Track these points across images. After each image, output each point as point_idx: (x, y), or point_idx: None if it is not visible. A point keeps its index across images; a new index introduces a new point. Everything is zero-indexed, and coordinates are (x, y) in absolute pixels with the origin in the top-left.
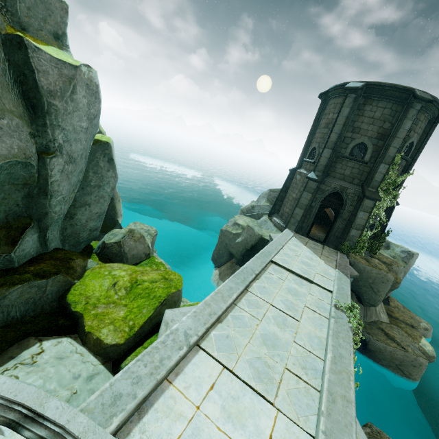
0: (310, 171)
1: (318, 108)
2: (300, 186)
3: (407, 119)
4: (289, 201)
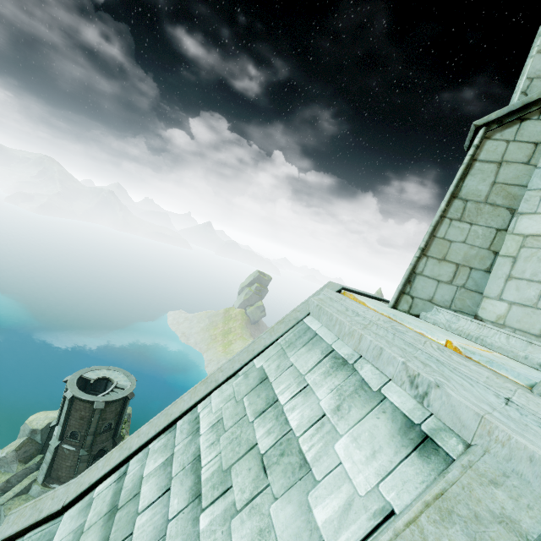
0: (78, 447)
1: (68, 404)
2: (72, 458)
3: (127, 405)
4: (64, 468)
